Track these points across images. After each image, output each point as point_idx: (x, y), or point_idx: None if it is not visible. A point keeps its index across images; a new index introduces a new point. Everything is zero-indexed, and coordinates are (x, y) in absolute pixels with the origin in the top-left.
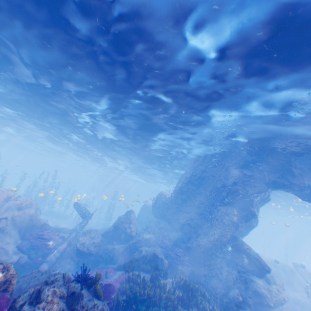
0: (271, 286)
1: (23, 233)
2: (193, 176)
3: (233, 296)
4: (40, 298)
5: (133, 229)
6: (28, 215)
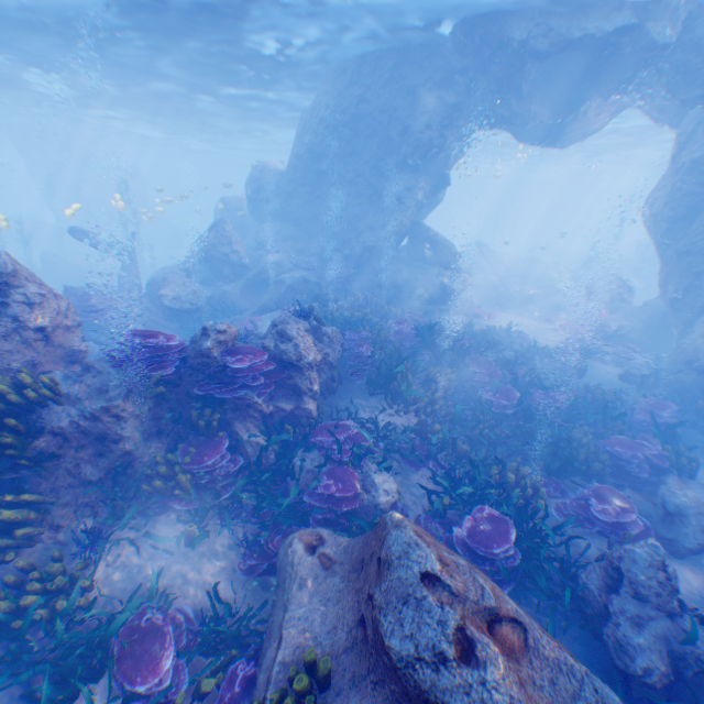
0: (457, 275)
1: None
2: (338, 116)
3: (419, 297)
4: (290, 337)
5: (242, 254)
6: None
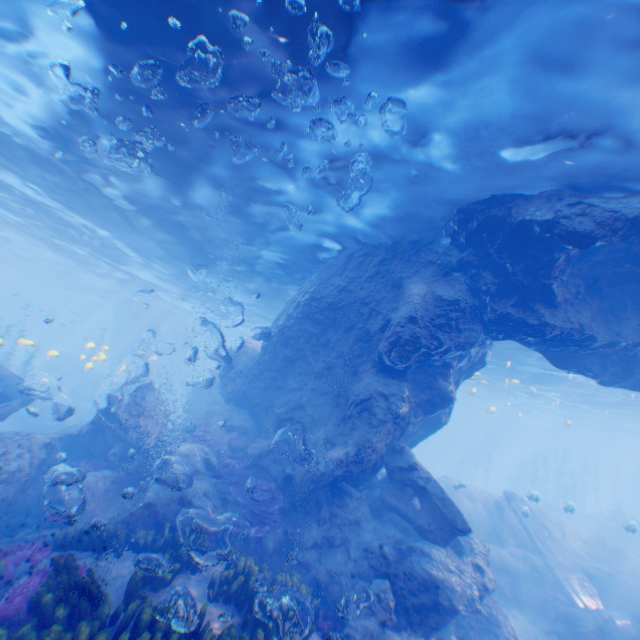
0: (464, 562)
1: None
2: (316, 302)
3: (376, 597)
4: None
5: (148, 430)
6: None
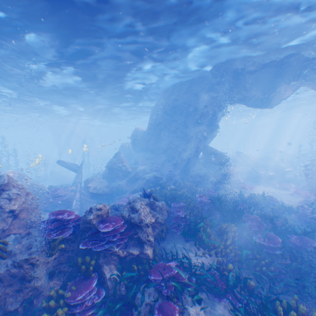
0: (229, 168)
1: None
2: (166, 107)
3: (211, 180)
4: (137, 209)
5: (127, 166)
6: (29, 185)
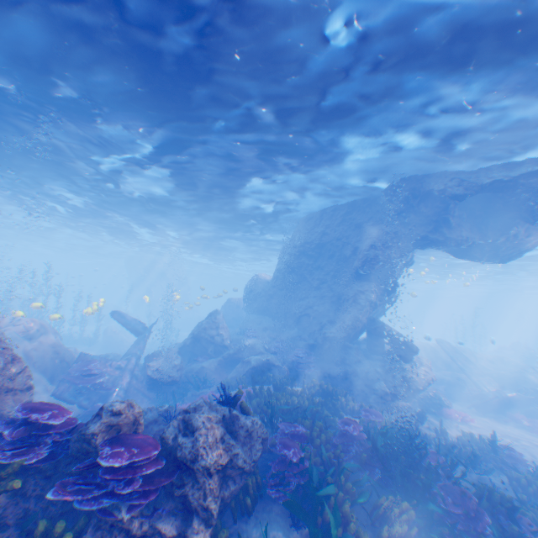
0: (418, 369)
1: (49, 374)
2: (306, 243)
3: (378, 388)
4: (194, 427)
5: (225, 336)
6: (49, 346)
